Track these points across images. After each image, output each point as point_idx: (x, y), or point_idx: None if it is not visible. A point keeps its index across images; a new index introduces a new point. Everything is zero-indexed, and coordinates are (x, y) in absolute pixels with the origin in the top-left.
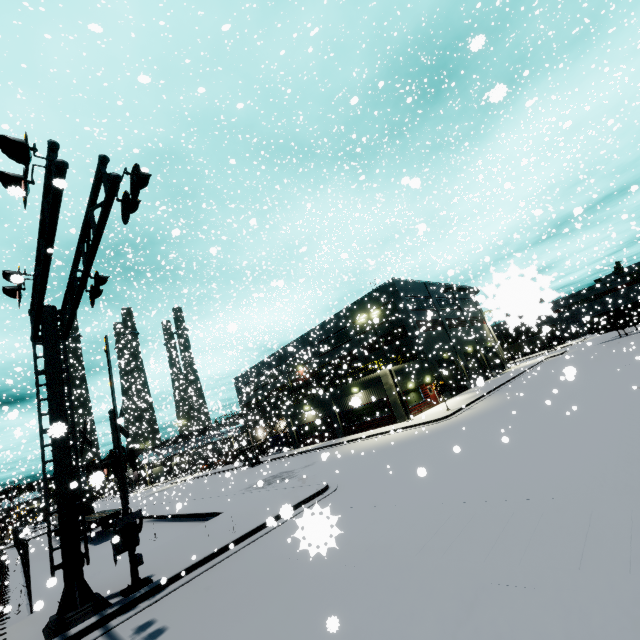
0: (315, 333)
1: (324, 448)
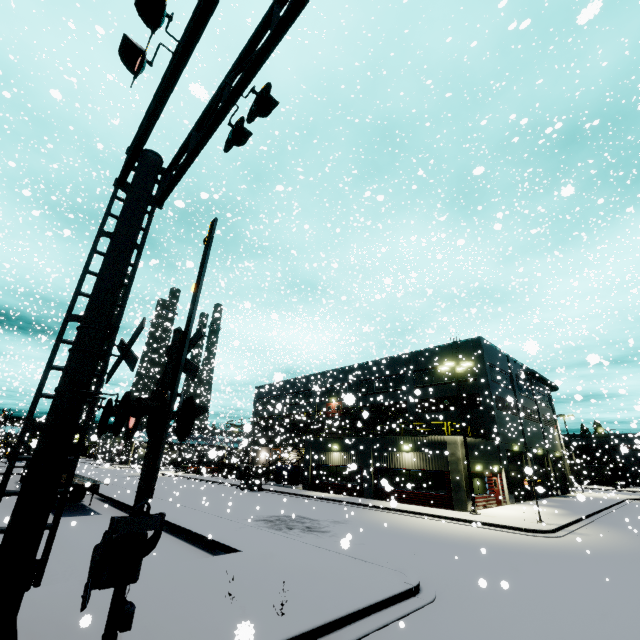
0: (364, 368)
1: (349, 504)
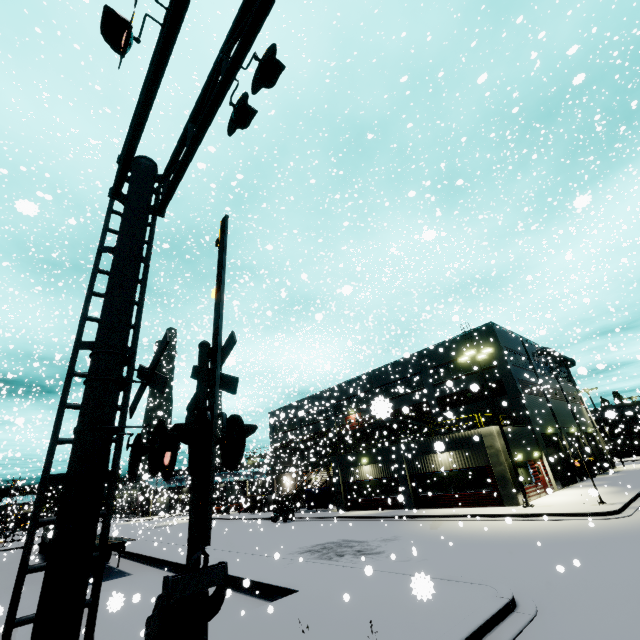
0: (378, 375)
1: (391, 518)
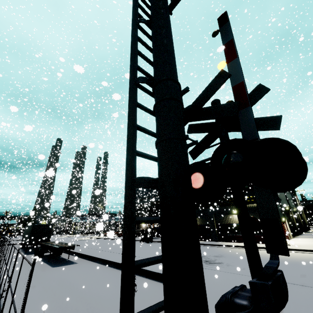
0: None
1: (208, 245)
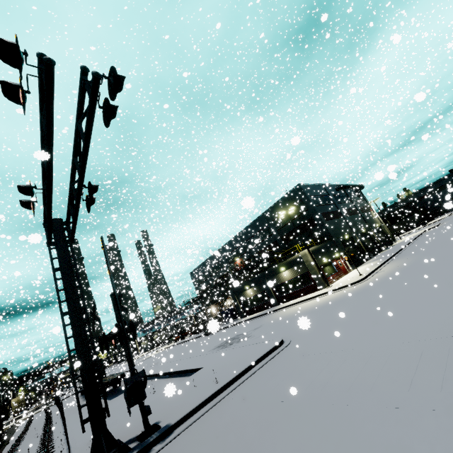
0: (245, 233)
1: (265, 315)
